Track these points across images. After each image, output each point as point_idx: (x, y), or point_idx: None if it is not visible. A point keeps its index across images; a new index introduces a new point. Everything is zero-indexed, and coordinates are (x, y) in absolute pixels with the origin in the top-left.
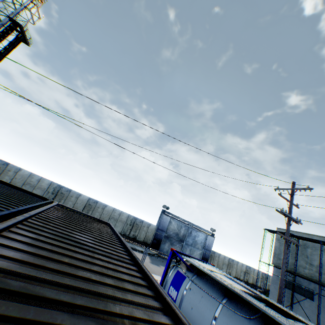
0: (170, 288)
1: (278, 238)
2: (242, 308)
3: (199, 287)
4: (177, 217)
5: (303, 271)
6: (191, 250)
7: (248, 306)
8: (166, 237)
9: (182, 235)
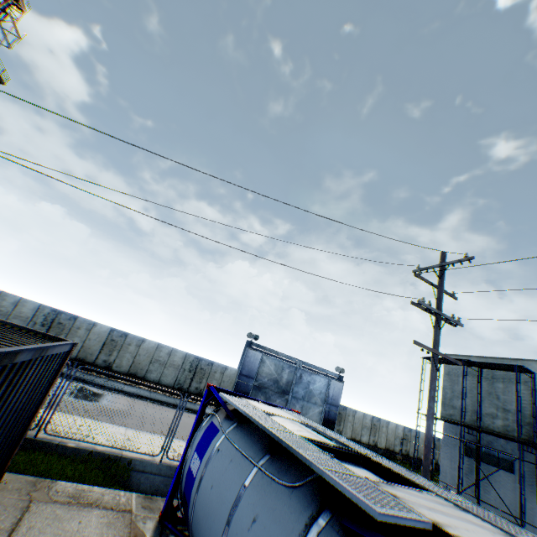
0: (193, 457)
1: (447, 371)
2: (288, 470)
3: (232, 444)
4: (274, 351)
5: (493, 423)
6: (304, 407)
7: (300, 465)
8: (257, 389)
9: (285, 383)
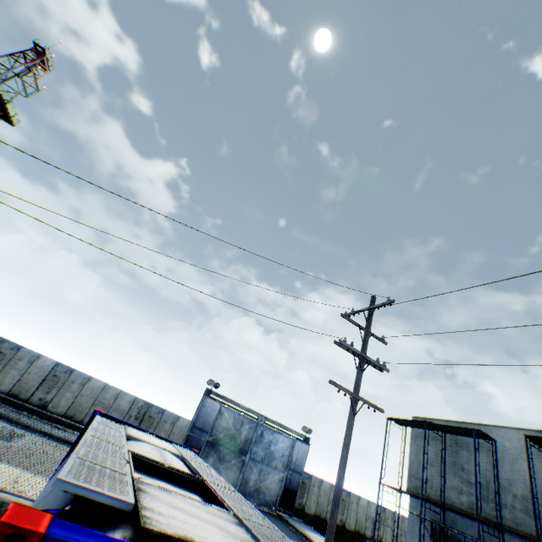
0: None
1: (414, 436)
2: None
3: None
4: (235, 403)
5: (458, 499)
6: (262, 471)
7: None
8: (211, 445)
9: (244, 440)
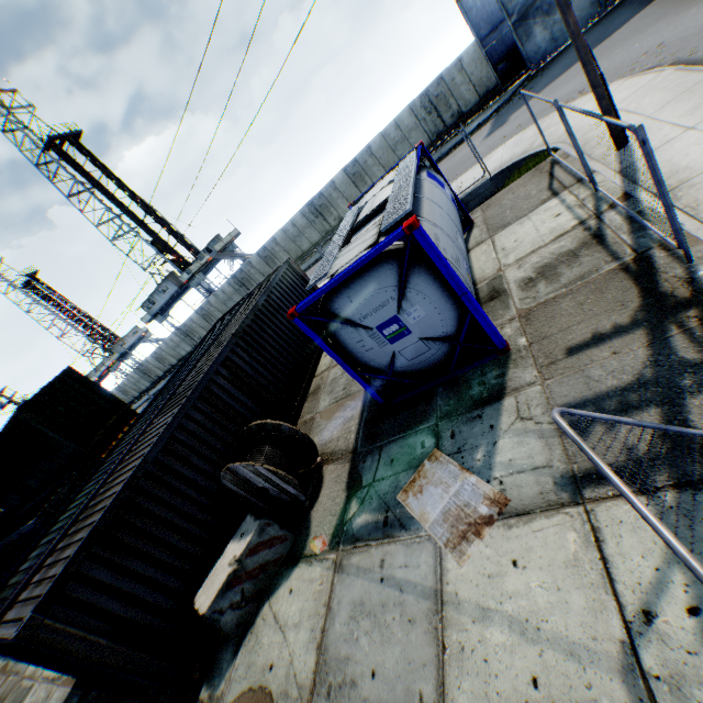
0: None
1: None
2: None
3: None
4: None
5: None
6: None
7: None
8: (521, 23)
9: None
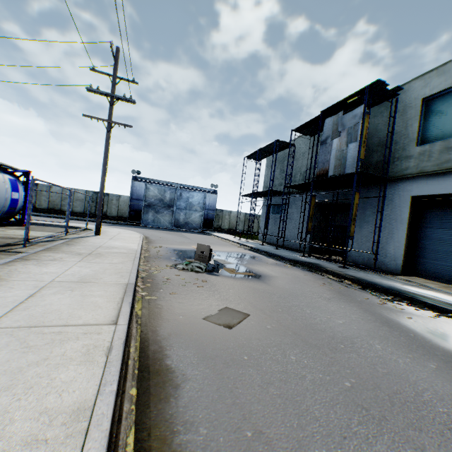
0: None
1: (267, 165)
2: None
3: None
4: (156, 180)
5: (280, 189)
6: (187, 214)
7: None
8: (148, 207)
9: (169, 200)
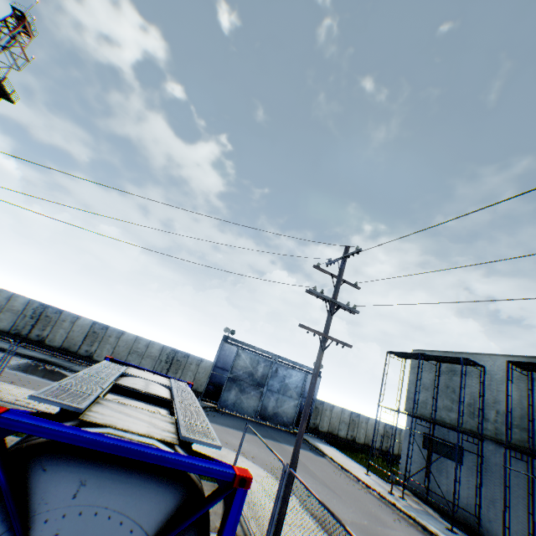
0: None
1: (413, 366)
2: None
3: None
4: (251, 346)
5: (448, 416)
6: (279, 399)
7: None
8: (232, 381)
9: (261, 376)
